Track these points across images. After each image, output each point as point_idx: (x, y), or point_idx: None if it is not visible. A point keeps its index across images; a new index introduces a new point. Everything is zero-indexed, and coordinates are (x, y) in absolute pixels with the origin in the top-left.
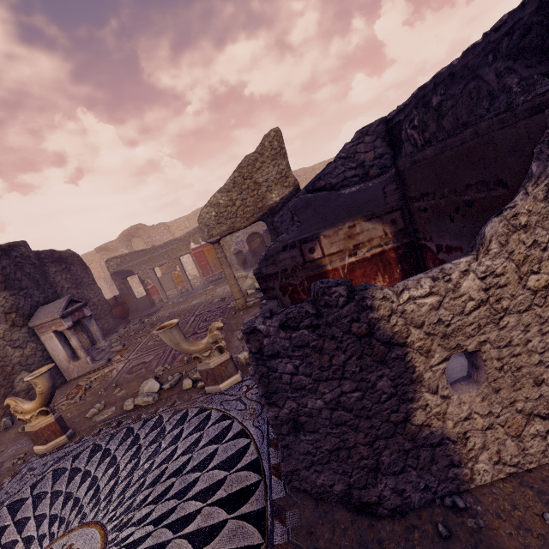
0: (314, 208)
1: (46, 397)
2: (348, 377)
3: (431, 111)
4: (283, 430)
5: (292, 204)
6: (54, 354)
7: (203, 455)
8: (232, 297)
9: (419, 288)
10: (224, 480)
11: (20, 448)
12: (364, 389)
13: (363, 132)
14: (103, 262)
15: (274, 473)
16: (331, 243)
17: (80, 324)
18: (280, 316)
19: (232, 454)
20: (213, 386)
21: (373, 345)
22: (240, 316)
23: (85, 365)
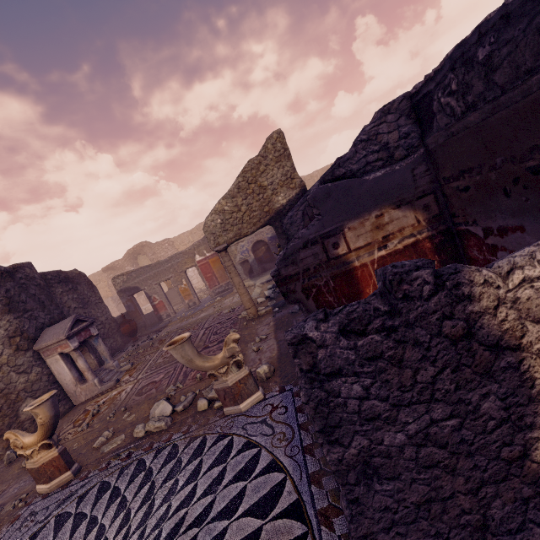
0: (335, 198)
1: (48, 428)
2: (440, 398)
3: (475, 68)
4: (350, 478)
5: (311, 195)
6: (60, 378)
7: (229, 496)
8: (241, 307)
9: (537, 265)
10: (259, 532)
11: (22, 486)
12: (462, 415)
13: (384, 111)
14: (110, 281)
15: (322, 523)
16: (357, 236)
17: (87, 344)
18: (338, 317)
19: (265, 494)
20: (232, 407)
21: (474, 350)
22: (252, 326)
23: (93, 388)
